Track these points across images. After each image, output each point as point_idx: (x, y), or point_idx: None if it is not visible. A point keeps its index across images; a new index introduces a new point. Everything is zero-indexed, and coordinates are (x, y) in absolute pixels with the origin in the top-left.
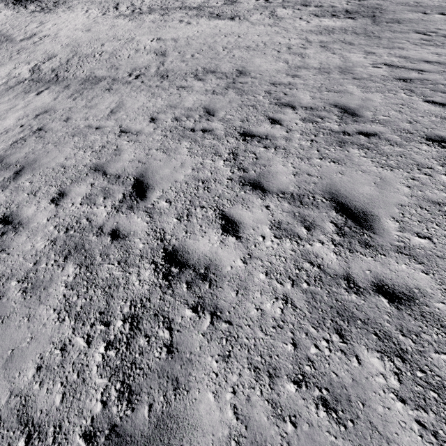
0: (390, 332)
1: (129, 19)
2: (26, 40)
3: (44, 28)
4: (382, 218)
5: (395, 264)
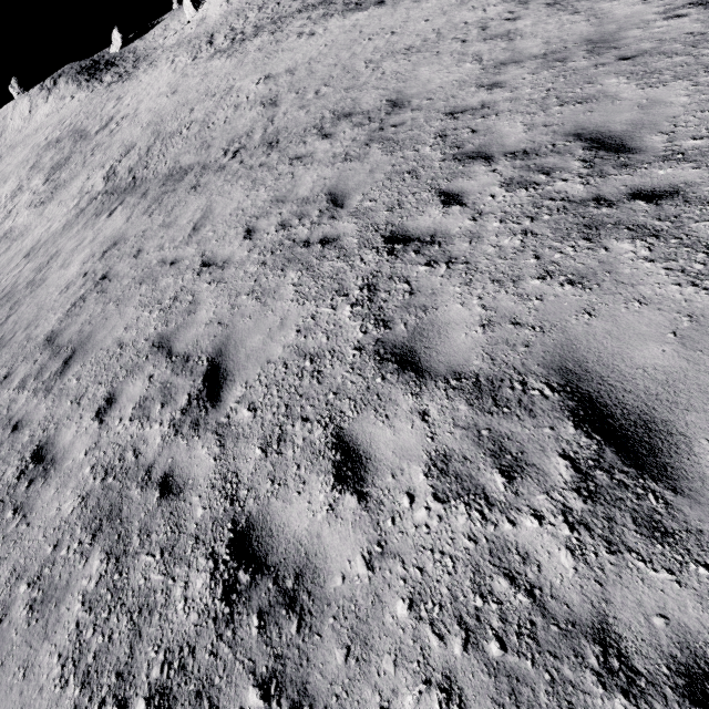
0: None
1: (228, 55)
2: (102, 131)
3: (122, 105)
4: (697, 442)
5: None
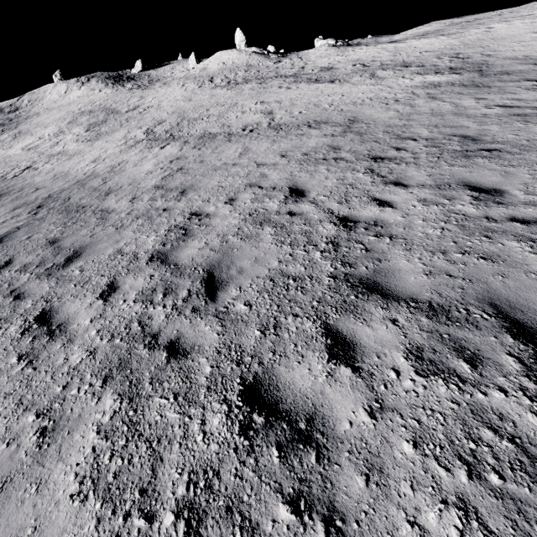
0: (523, 234)
1: (227, 89)
2: (132, 111)
3: (145, 101)
4: (509, 191)
5: (523, 209)
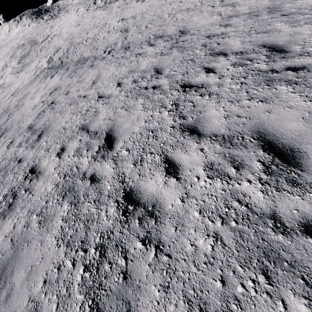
0: None
1: (103, 9)
2: (44, 41)
3: (53, 30)
4: (310, 154)
5: None
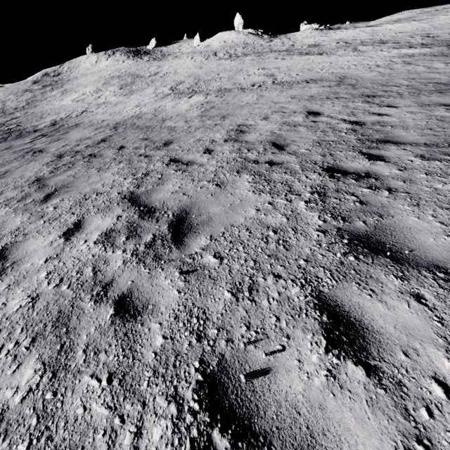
0: None
1: (231, 60)
2: (154, 76)
3: (163, 69)
4: None
5: None
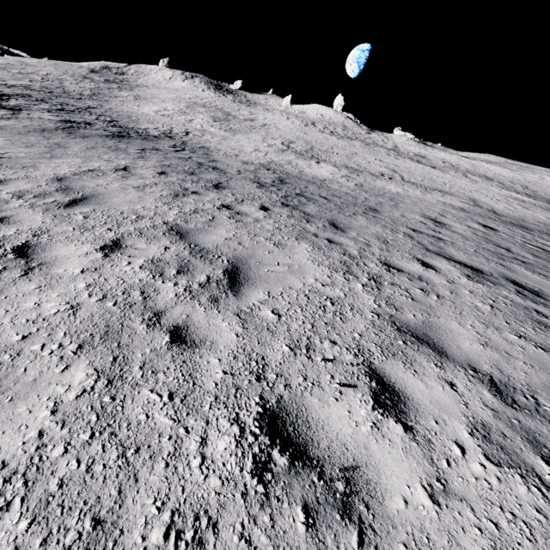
0: None
1: (337, 138)
2: (251, 121)
3: (258, 117)
4: None
5: None
